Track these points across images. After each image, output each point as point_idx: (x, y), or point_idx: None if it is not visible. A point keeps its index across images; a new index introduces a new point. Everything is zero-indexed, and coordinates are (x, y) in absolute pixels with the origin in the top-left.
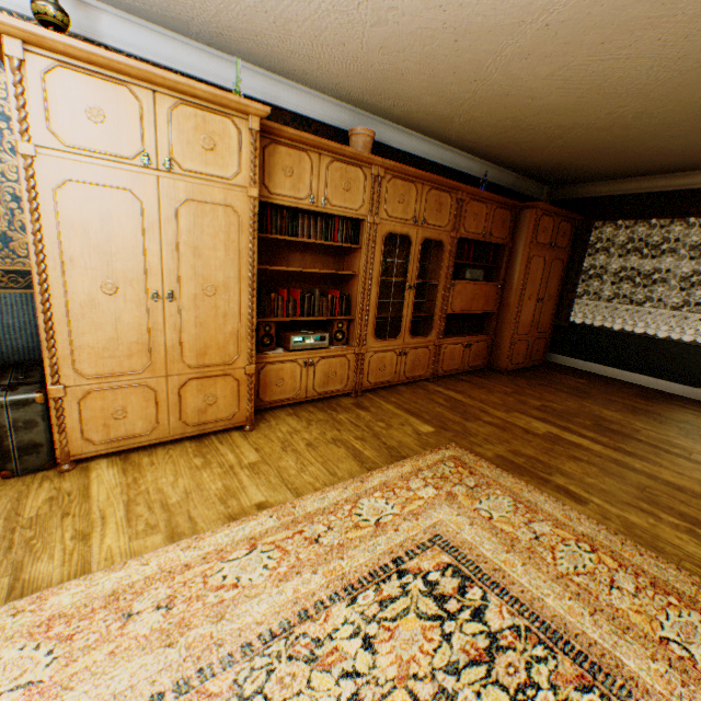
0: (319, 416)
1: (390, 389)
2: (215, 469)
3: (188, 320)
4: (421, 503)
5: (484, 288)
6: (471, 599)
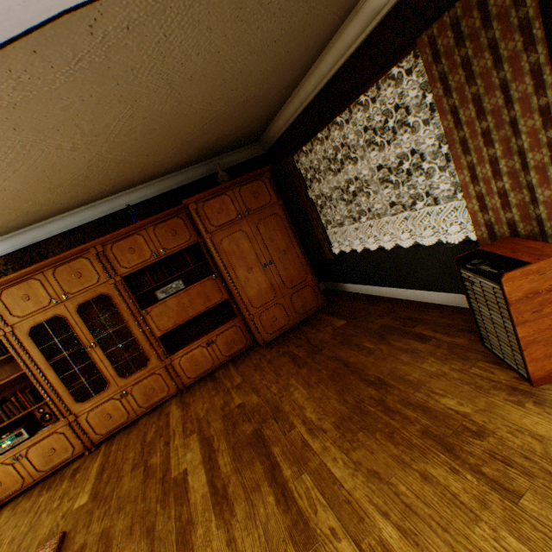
0: (27, 504)
1: (132, 426)
2: None
3: None
4: None
5: (195, 290)
6: None
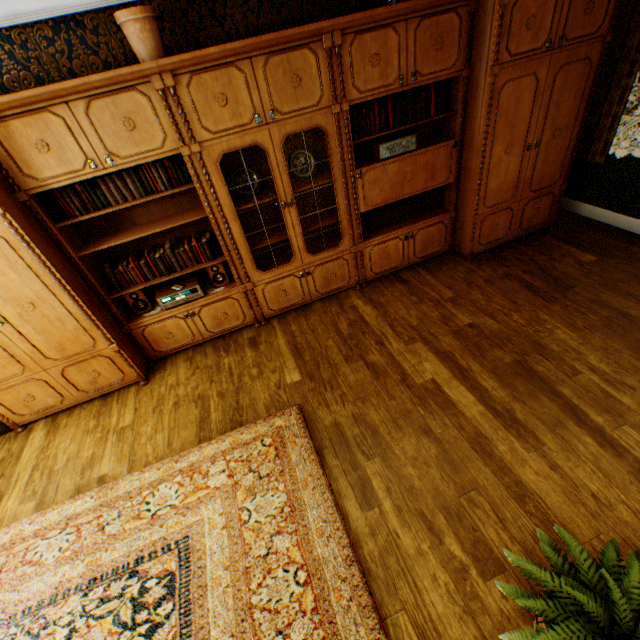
0: (208, 362)
1: (303, 309)
2: (97, 434)
3: (30, 332)
4: (207, 491)
5: (423, 159)
6: (161, 613)
